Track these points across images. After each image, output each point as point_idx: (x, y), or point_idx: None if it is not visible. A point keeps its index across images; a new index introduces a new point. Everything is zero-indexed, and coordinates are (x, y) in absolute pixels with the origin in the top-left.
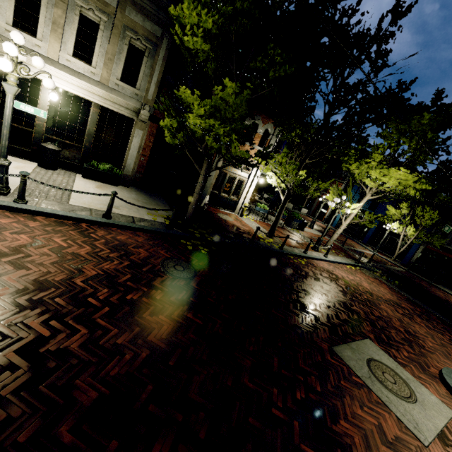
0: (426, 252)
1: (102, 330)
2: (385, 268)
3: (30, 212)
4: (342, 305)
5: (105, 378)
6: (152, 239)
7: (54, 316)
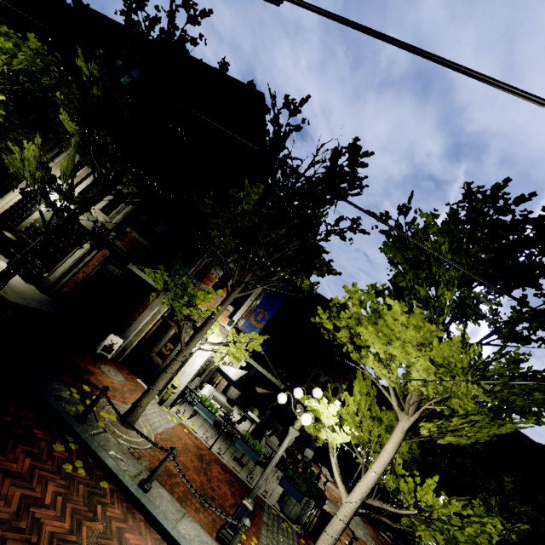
0: None
1: None
2: None
3: None
4: None
5: None
6: None
7: None
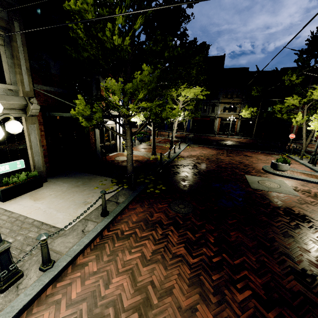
0: (194, 121)
1: (244, 263)
2: (190, 138)
3: (69, 264)
4: (221, 168)
5: (282, 274)
6: (142, 203)
7: (231, 284)
